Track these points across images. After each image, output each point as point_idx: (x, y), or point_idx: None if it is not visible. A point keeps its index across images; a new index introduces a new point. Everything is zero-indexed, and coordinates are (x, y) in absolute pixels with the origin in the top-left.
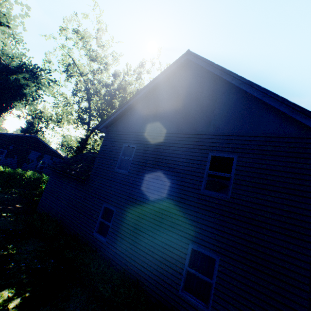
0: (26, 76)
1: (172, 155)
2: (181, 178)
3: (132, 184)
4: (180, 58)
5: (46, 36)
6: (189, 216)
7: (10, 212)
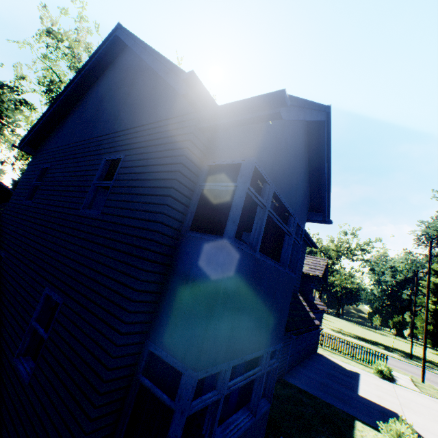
0: None
1: (74, 169)
2: (71, 197)
3: (30, 217)
4: (108, 36)
5: (18, 42)
6: (59, 249)
7: None
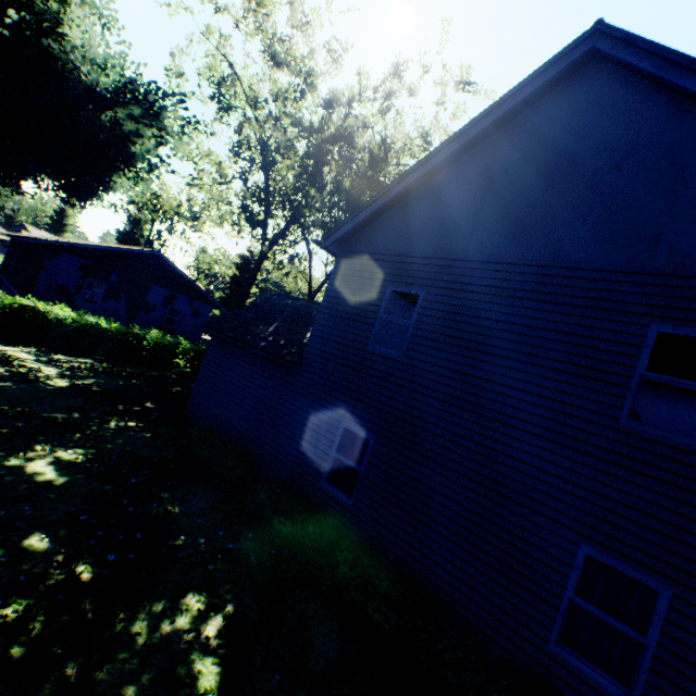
0: (136, 111)
1: (530, 322)
2: (559, 383)
3: (416, 385)
4: (568, 49)
5: (170, 5)
6: (580, 479)
7: (140, 419)
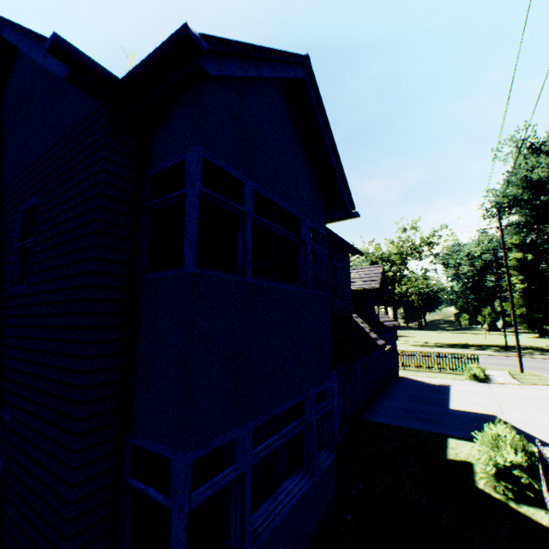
0: None
1: None
2: None
3: None
4: None
5: None
6: None
7: None
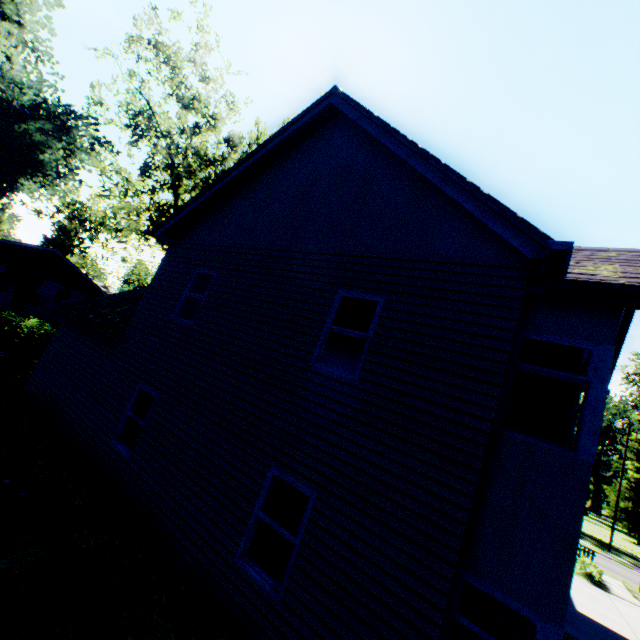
0: (47, 126)
1: (275, 293)
2: (283, 337)
3: (197, 347)
4: (317, 102)
5: (97, 50)
6: (281, 412)
7: None
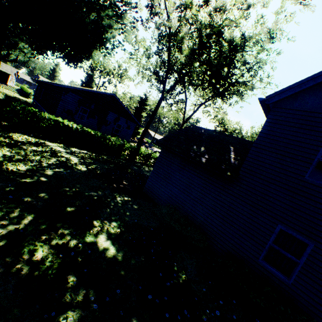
0: (110, 13)
1: None
2: None
3: None
4: None
5: None
6: None
7: (128, 194)
